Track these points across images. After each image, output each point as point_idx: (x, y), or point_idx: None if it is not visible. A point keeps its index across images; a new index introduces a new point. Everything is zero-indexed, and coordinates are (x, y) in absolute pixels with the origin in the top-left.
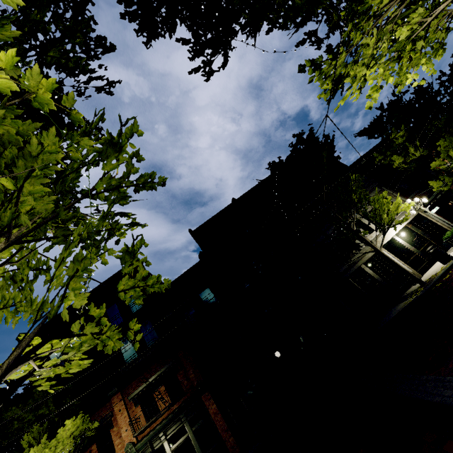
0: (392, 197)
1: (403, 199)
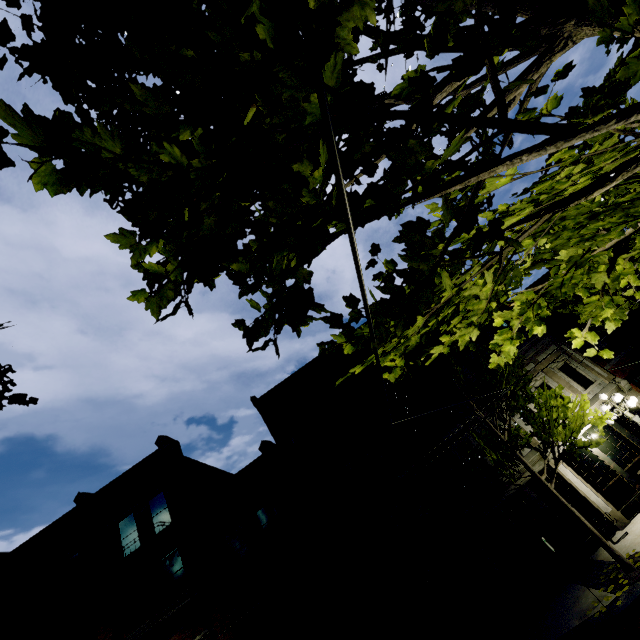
0: (578, 364)
1: (597, 370)
